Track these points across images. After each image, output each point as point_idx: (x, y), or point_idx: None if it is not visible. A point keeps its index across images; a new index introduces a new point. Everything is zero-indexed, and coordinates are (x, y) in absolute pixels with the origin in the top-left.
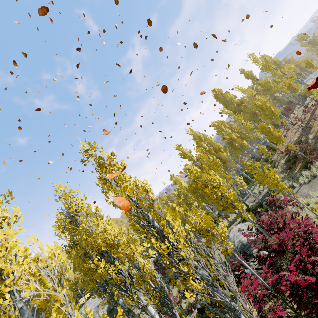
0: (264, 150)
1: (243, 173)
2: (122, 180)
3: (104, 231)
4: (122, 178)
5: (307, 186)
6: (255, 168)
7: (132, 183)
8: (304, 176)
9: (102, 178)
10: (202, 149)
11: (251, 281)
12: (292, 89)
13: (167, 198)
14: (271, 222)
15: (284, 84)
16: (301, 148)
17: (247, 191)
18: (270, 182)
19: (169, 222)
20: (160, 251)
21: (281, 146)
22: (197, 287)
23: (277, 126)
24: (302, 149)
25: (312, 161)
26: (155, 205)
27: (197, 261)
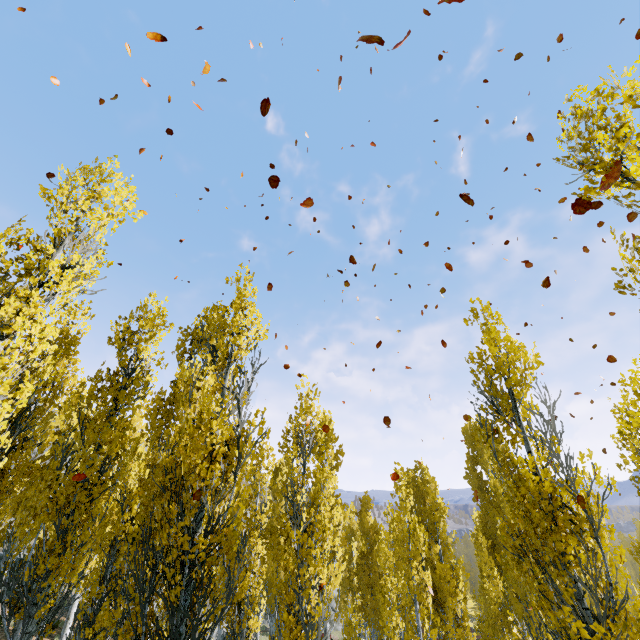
0: None
1: None
2: None
3: None
4: None
5: None
6: None
7: None
8: None
9: None
10: None
11: None
12: None
13: None
14: None
15: None
16: None
17: None
18: None
19: None
20: None
21: None
22: None
23: None
24: None
25: None
26: None
27: None
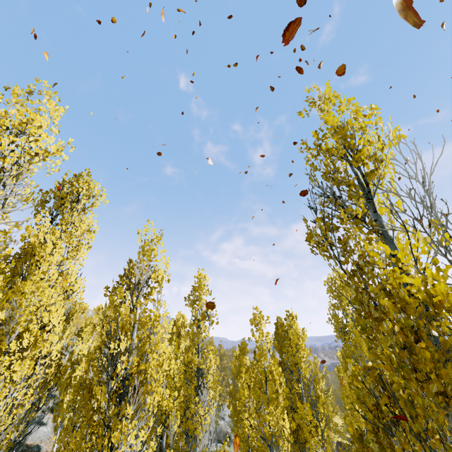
0: None
1: None
2: None
3: None
4: None
5: None
6: None
7: None
8: None
9: None
10: None
11: None
12: None
13: None
14: None
15: None
16: None
17: None
18: None
19: None
20: None
21: None
22: None
23: None
24: None
25: None
26: None
27: None
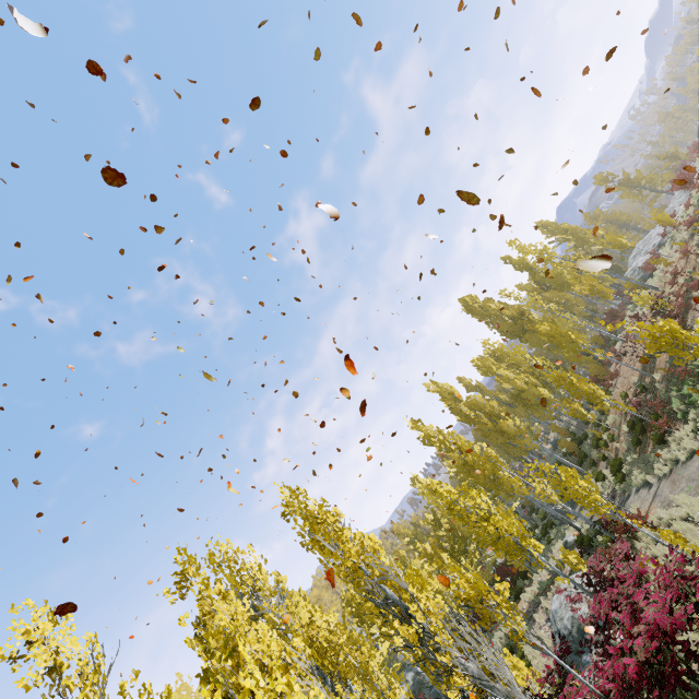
0: (579, 412)
1: (557, 457)
2: (342, 539)
3: (309, 623)
4: (343, 536)
5: (669, 481)
6: (546, 473)
7: (357, 542)
8: (661, 459)
9: (315, 539)
10: (463, 417)
11: (576, 690)
12: (599, 293)
13: (413, 528)
14: (603, 569)
15: (583, 285)
16: (643, 404)
17: (560, 505)
18: (574, 496)
19: (412, 595)
20: (408, 638)
21: (618, 392)
22: (462, 684)
23: (604, 347)
24: (644, 406)
25: (665, 431)
26: (392, 570)
27: (462, 650)
